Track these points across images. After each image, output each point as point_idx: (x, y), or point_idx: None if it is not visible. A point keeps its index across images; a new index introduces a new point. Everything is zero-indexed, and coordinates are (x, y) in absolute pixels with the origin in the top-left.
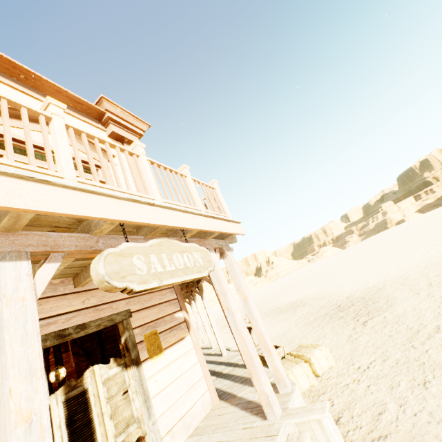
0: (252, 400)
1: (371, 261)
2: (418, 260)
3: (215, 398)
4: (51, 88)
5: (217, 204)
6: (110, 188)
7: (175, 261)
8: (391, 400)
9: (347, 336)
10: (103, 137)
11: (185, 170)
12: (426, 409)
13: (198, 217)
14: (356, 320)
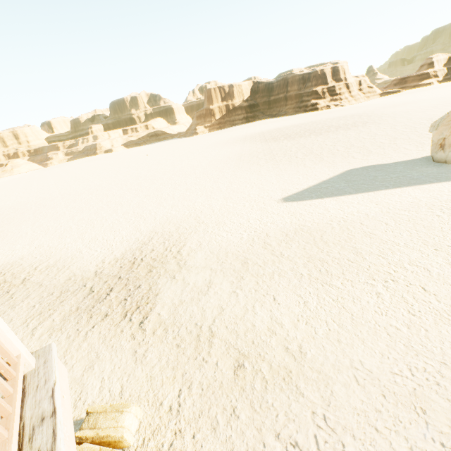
0: None
1: (99, 207)
2: (153, 222)
3: None
4: None
5: None
6: None
7: None
8: (222, 447)
9: (132, 353)
10: None
11: None
12: (250, 445)
13: None
14: (130, 321)
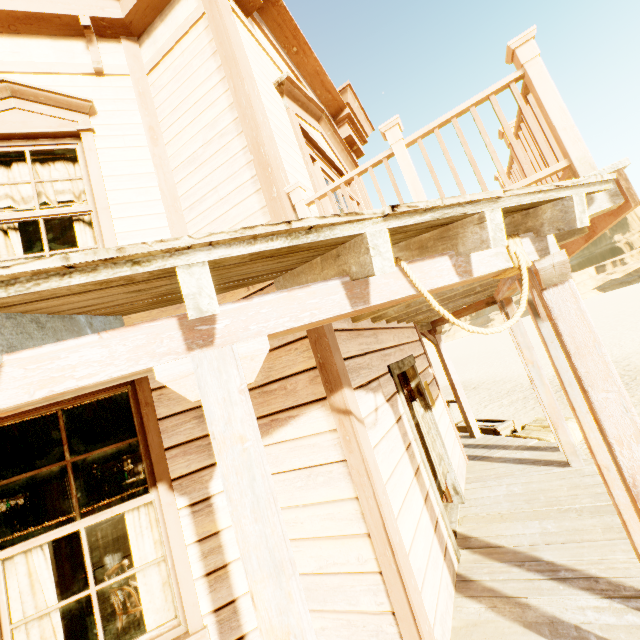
0: (522, 458)
1: None
2: (634, 347)
3: (466, 457)
4: (313, 67)
5: None
6: None
7: None
8: None
9: None
10: None
11: None
12: None
13: None
14: None
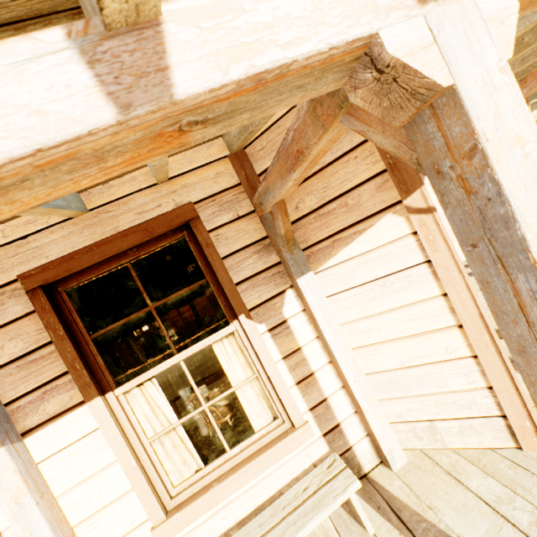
0: None
1: None
2: None
3: None
4: None
5: None
6: None
7: None
8: None
9: None
10: None
11: None
12: None
13: None
14: None
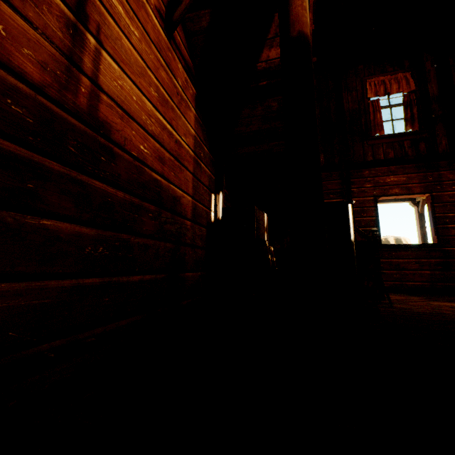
0: None
1: None
2: None
3: None
4: None
5: None
6: None
7: None
8: None
9: None
10: None
11: None
12: None
13: None
14: None
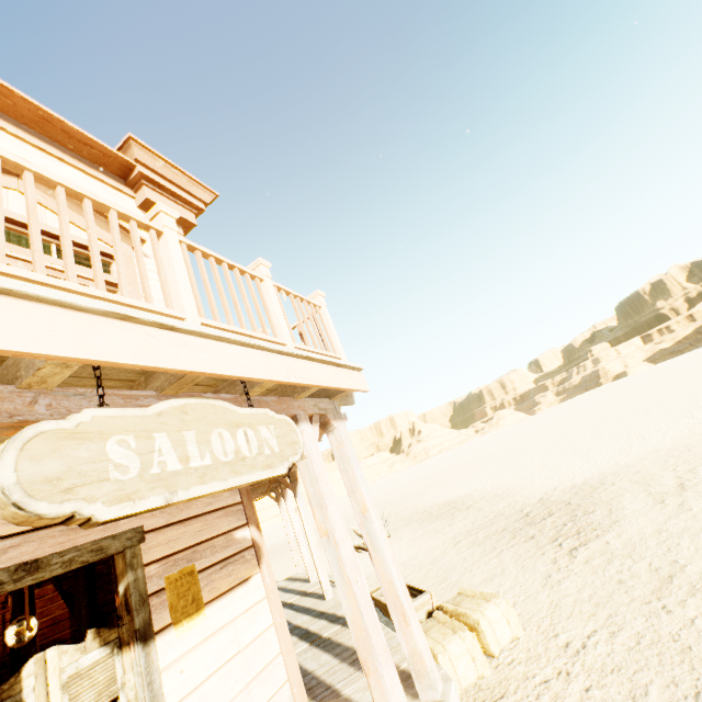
0: None
1: (578, 438)
2: (656, 440)
3: (301, 696)
4: (32, 112)
5: (321, 334)
6: (70, 289)
7: (214, 446)
8: None
9: (543, 576)
10: (129, 208)
11: (261, 268)
12: None
13: (276, 356)
14: (558, 545)
